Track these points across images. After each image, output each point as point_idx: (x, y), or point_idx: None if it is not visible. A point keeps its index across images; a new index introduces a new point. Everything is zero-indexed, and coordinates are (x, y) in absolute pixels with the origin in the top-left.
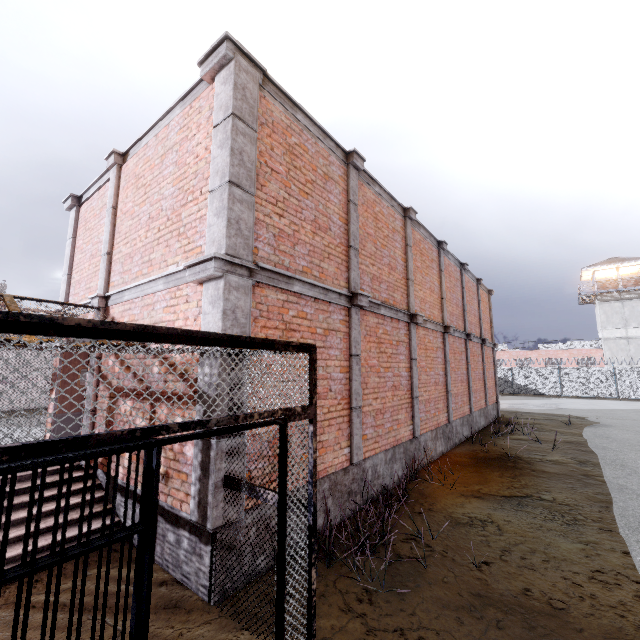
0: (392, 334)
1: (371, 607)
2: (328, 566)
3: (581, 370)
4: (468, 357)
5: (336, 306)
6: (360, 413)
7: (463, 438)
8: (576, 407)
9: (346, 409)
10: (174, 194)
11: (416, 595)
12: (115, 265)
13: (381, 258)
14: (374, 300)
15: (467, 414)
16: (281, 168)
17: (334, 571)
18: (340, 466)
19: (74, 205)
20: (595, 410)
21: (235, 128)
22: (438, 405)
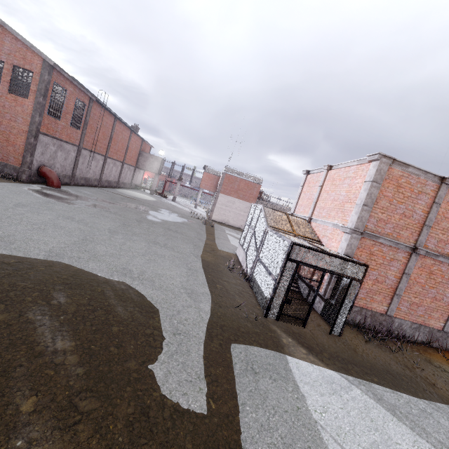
0: (446, 272)
1: (364, 342)
2: (357, 330)
3: None
4: None
5: (402, 250)
6: (399, 298)
7: None
8: None
9: (391, 292)
10: (344, 196)
11: (382, 351)
12: (316, 208)
13: None
14: (433, 252)
15: None
16: (390, 194)
17: (358, 333)
18: (379, 311)
19: (306, 173)
20: None
21: (371, 186)
22: None
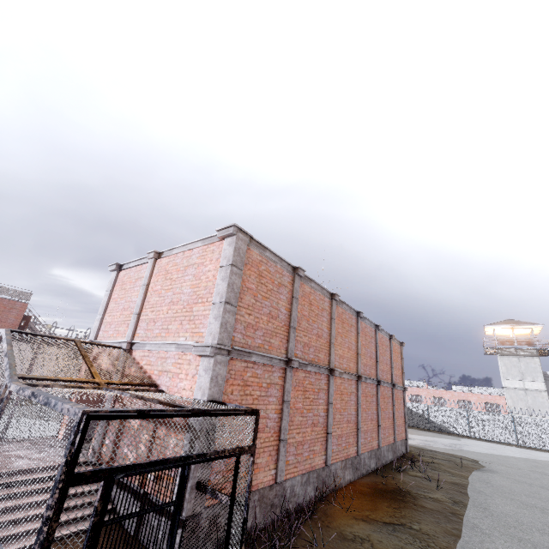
0: (315, 384)
1: None
2: None
3: (485, 415)
4: (378, 399)
5: (277, 367)
6: (286, 444)
7: (370, 469)
8: (477, 450)
9: (276, 440)
10: (190, 293)
11: None
12: (142, 322)
13: (312, 330)
14: (303, 361)
15: (375, 448)
16: (253, 286)
17: None
18: (267, 483)
19: (116, 269)
20: (492, 455)
21: (232, 272)
22: (349, 439)
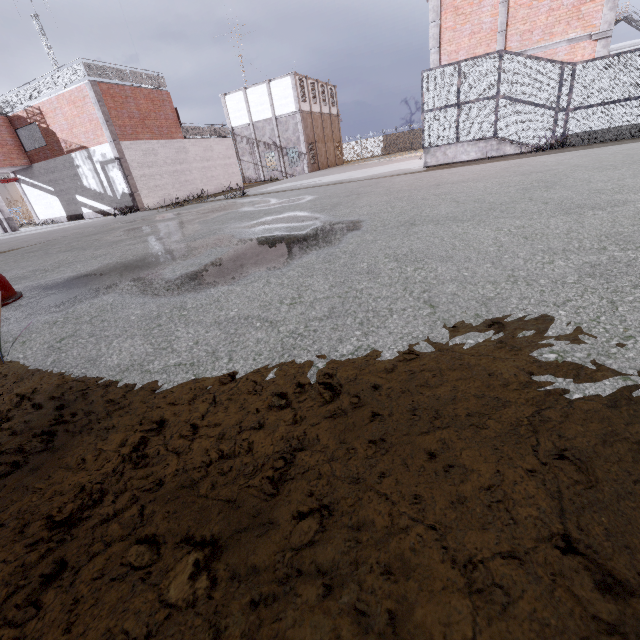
0: None
1: None
2: None
3: None
4: None
5: None
6: None
7: None
8: None
9: None
10: None
11: None
12: (511, 37)
13: None
14: None
15: None
16: None
17: None
18: None
19: None
20: None
21: None
22: None
